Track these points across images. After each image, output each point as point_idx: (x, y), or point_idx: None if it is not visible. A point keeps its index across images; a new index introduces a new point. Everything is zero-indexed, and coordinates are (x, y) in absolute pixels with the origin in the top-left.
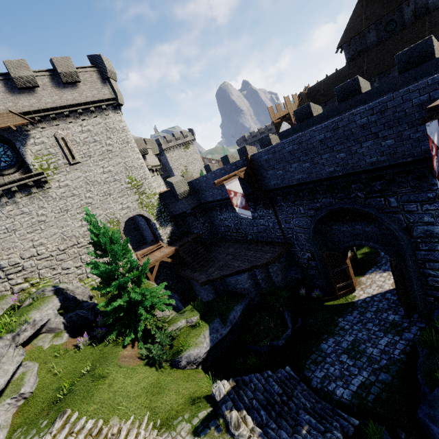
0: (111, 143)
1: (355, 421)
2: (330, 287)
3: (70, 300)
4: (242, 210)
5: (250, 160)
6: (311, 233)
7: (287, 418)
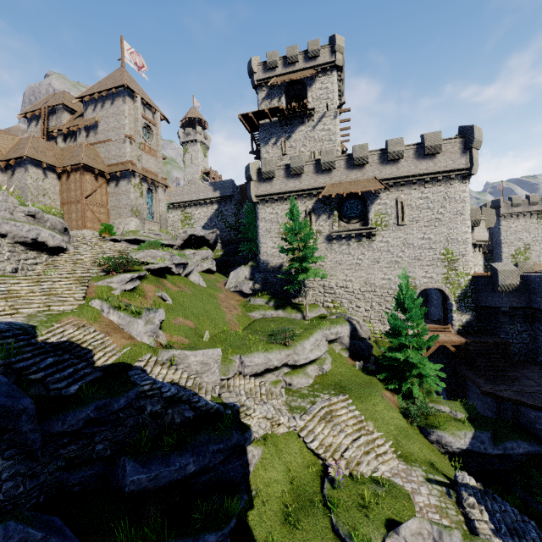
0: (443, 212)
1: None
2: None
3: (357, 331)
4: None
5: None
6: None
7: None
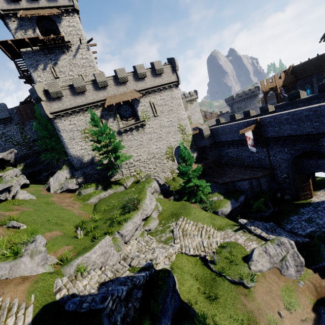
0: (173, 106)
1: (307, 239)
2: (297, 194)
3: (160, 181)
4: (251, 147)
5: (258, 121)
6: (290, 163)
7: (275, 233)
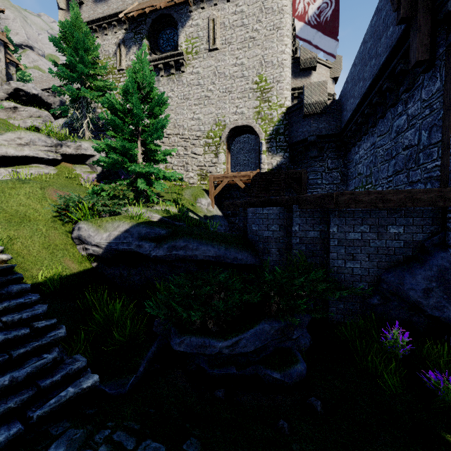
0: (258, 29)
1: None
2: None
3: None
4: (312, 33)
5: None
6: None
7: None
